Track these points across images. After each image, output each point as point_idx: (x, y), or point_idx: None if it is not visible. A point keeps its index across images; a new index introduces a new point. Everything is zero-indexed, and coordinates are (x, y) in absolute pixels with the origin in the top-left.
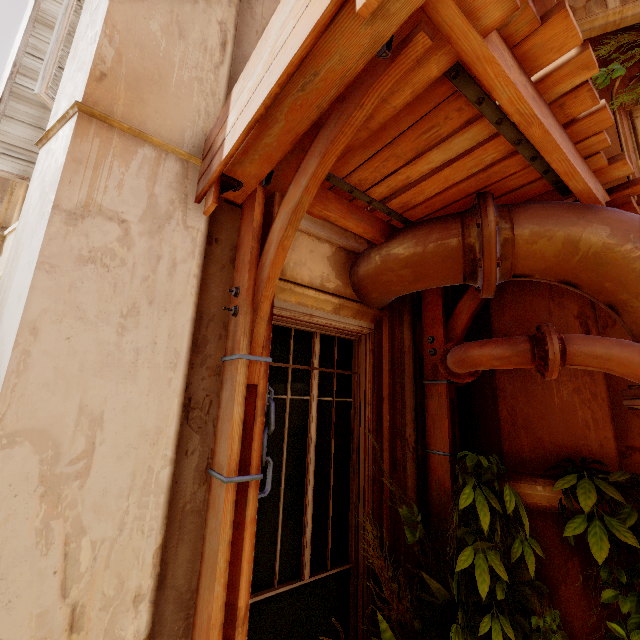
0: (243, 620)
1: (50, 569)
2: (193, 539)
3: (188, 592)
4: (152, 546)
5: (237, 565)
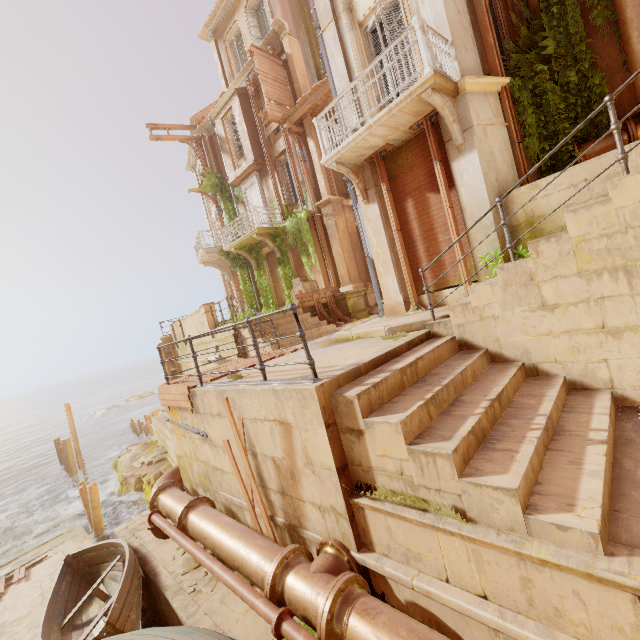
0: (489, 11)
1: (453, 3)
2: (469, 13)
3: (472, 23)
4: (465, 5)
5: (484, 3)
